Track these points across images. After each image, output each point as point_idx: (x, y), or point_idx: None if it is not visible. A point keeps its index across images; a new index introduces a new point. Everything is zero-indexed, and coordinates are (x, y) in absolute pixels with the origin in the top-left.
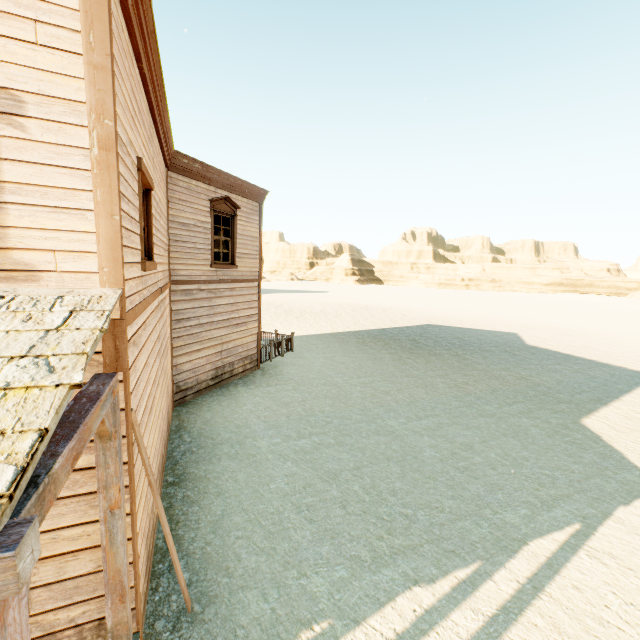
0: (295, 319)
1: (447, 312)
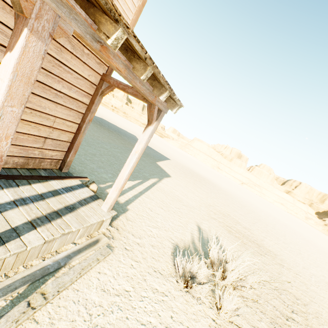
0: None
1: (108, 117)
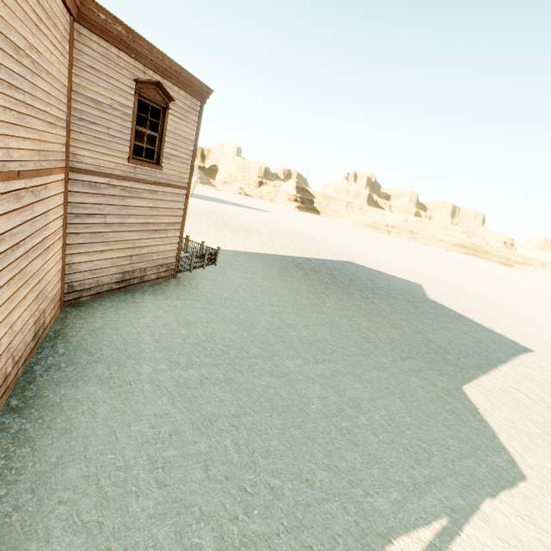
0: (230, 232)
1: (367, 253)
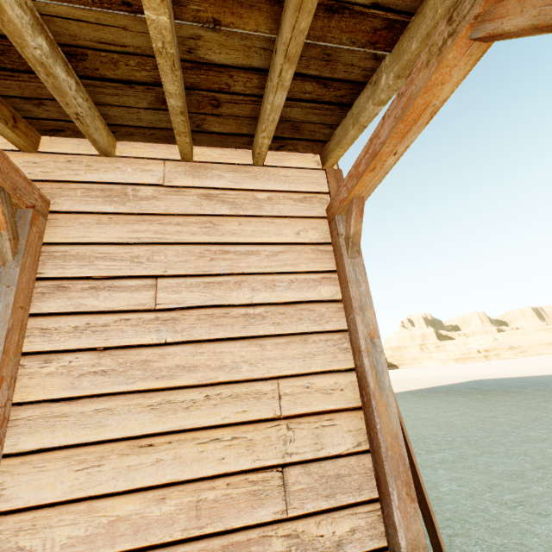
0: None
1: (486, 372)
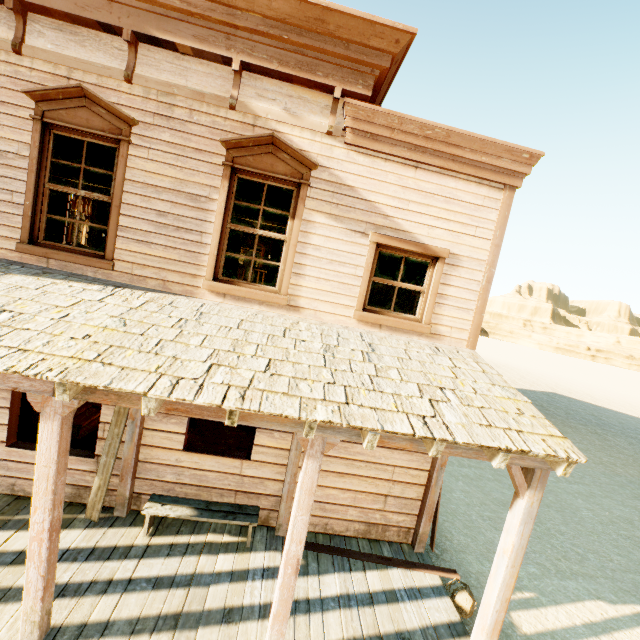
0: None
1: (573, 383)
